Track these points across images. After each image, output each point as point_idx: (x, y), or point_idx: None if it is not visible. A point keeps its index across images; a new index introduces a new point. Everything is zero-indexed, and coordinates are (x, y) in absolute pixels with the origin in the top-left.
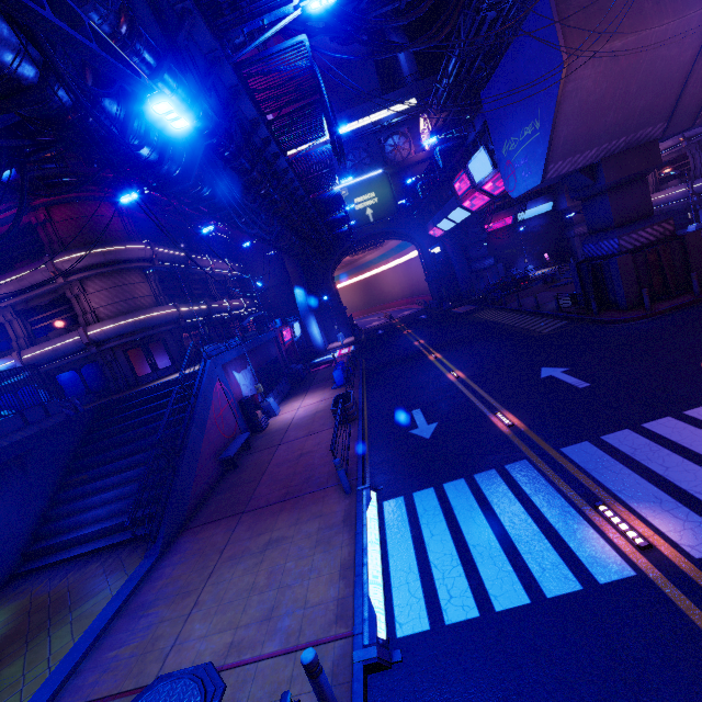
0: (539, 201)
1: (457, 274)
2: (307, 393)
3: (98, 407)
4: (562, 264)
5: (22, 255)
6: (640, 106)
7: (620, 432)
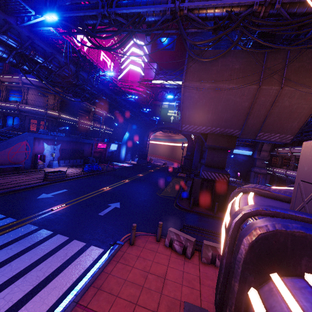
0: (246, 148)
1: (193, 160)
2: (77, 168)
3: None
4: (242, 181)
5: (18, 71)
6: (225, 117)
7: (49, 231)
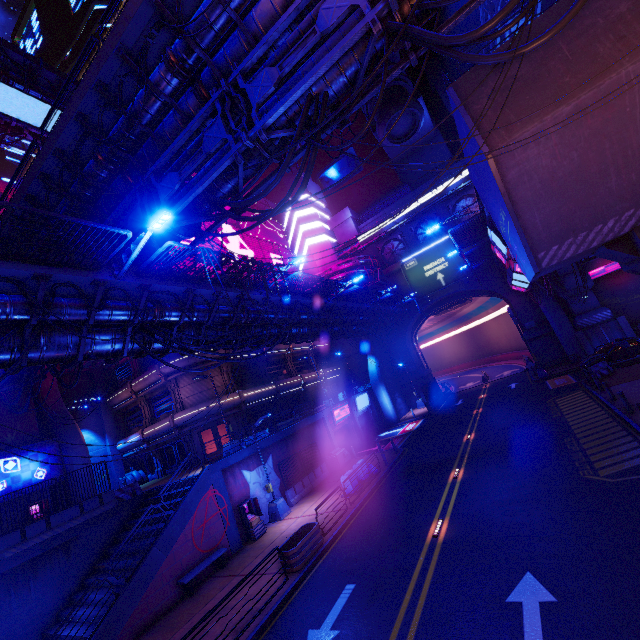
0: None
1: (556, 333)
2: (326, 492)
3: (146, 493)
4: None
5: (152, 360)
6: None
7: None
